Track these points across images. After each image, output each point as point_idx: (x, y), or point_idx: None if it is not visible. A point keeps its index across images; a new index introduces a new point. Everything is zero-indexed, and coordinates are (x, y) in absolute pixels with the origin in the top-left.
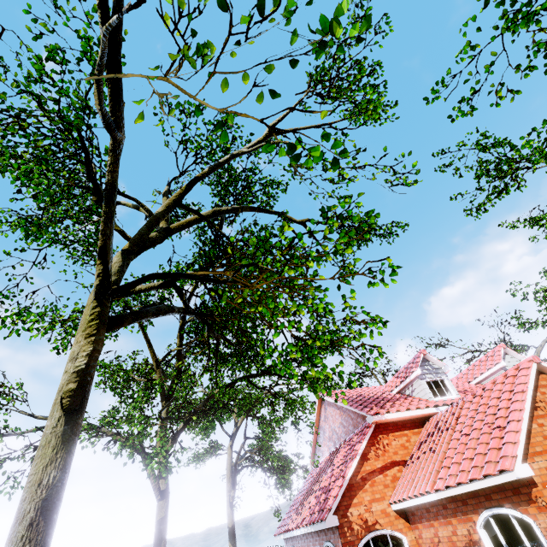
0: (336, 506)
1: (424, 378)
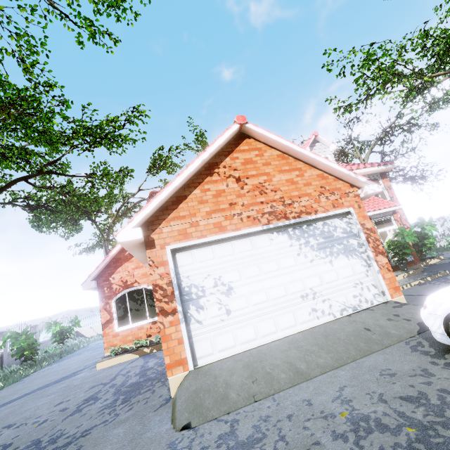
0: (95, 275)
1: None
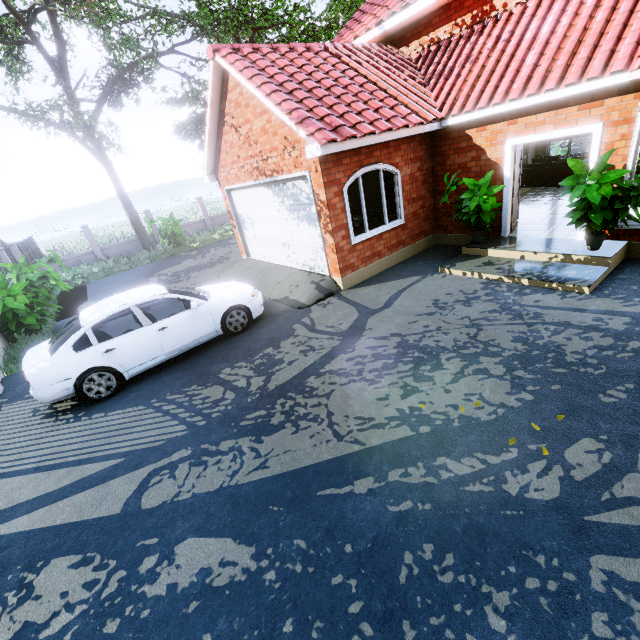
0: None
1: None
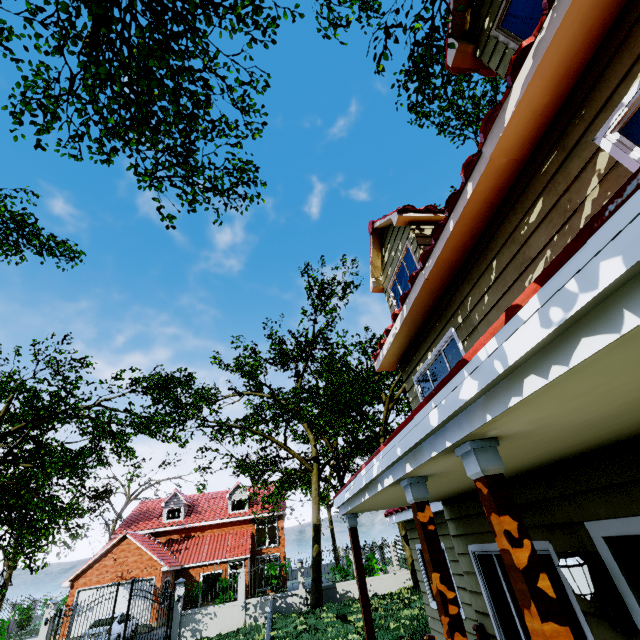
0: None
1: (168, 507)
